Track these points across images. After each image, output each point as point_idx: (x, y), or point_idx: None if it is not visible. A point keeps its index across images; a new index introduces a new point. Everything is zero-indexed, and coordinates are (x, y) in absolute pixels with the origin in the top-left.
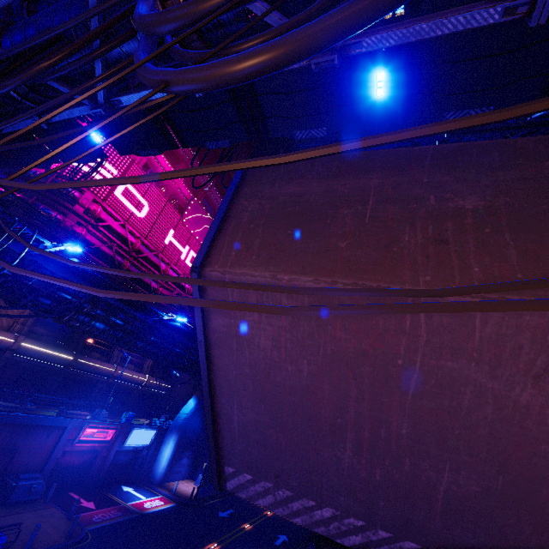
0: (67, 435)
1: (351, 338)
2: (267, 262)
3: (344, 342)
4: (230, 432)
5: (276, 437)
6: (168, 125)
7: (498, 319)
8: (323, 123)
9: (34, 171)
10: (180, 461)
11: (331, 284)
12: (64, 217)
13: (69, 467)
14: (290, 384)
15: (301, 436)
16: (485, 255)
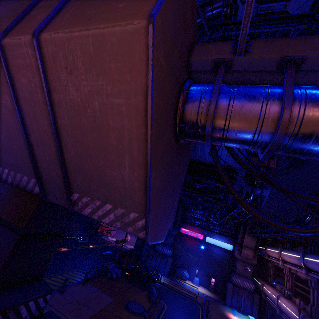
0: None
1: None
2: None
3: None
4: None
5: None
6: None
7: None
8: None
9: None
10: None
11: None
12: None
13: None
14: None
15: None
16: None
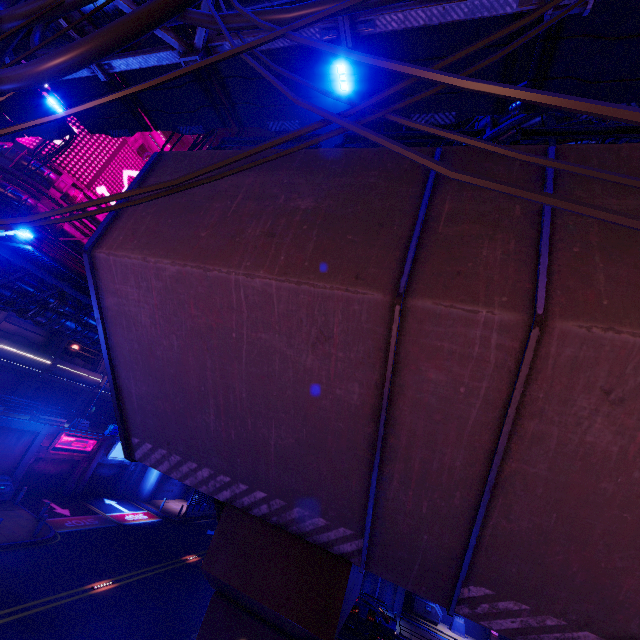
0: (40, 441)
1: (201, 315)
2: (144, 246)
3: (197, 319)
4: (131, 405)
5: (164, 407)
6: (135, 103)
7: (287, 298)
8: (295, 116)
9: (1, 145)
10: (172, 480)
11: (183, 266)
12: (37, 202)
13: (45, 475)
14: (167, 358)
15: (180, 404)
16: (293, 247)
